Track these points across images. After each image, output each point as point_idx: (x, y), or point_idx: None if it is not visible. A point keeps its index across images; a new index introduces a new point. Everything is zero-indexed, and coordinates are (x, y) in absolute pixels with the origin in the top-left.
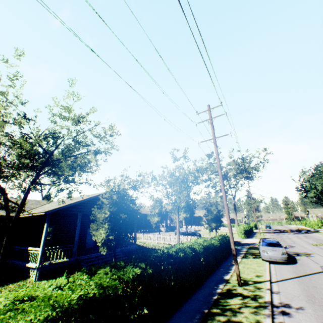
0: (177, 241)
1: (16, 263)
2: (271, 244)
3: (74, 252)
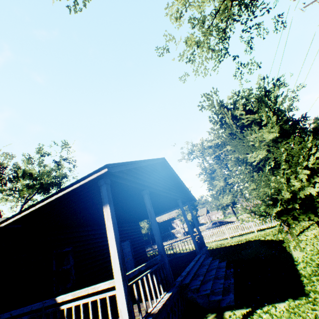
0: None
1: None
2: None
3: (167, 272)
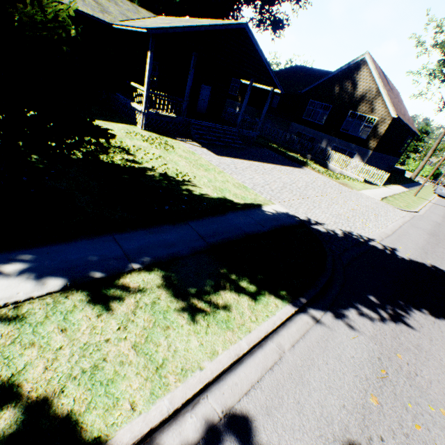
0: None
1: None
2: None
3: None
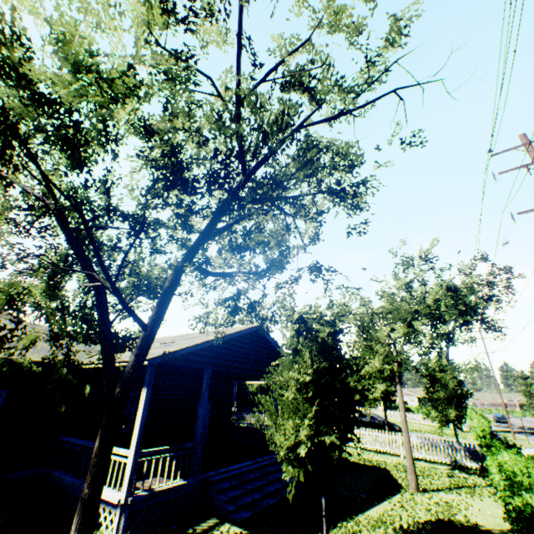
0: (406, 449)
1: (64, 480)
2: None
3: (195, 461)
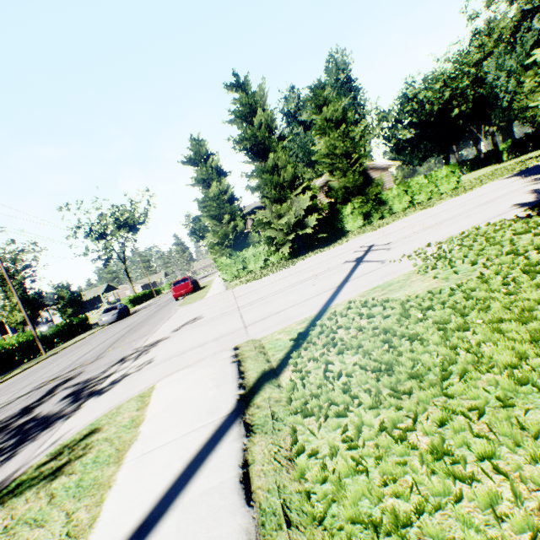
0: None
1: None
2: (111, 310)
3: None
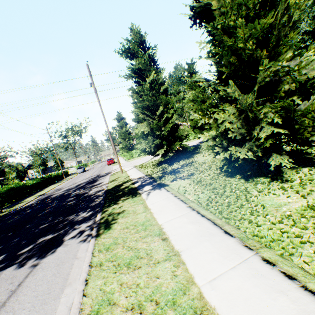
0: None
1: None
2: (80, 168)
3: None
